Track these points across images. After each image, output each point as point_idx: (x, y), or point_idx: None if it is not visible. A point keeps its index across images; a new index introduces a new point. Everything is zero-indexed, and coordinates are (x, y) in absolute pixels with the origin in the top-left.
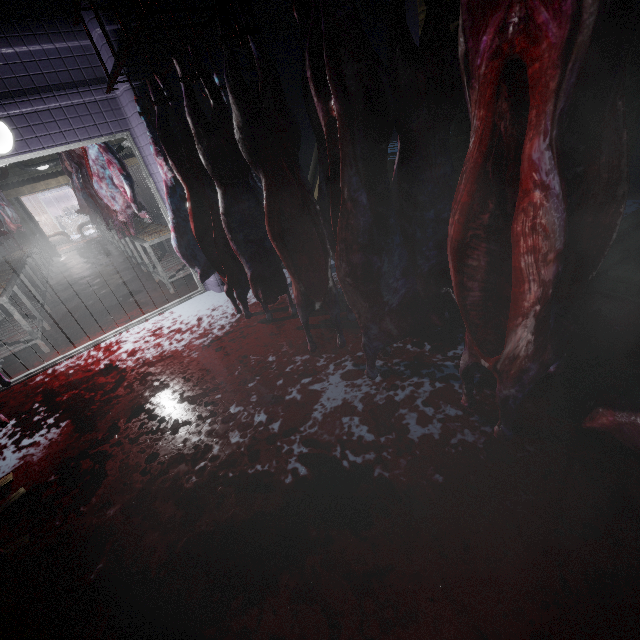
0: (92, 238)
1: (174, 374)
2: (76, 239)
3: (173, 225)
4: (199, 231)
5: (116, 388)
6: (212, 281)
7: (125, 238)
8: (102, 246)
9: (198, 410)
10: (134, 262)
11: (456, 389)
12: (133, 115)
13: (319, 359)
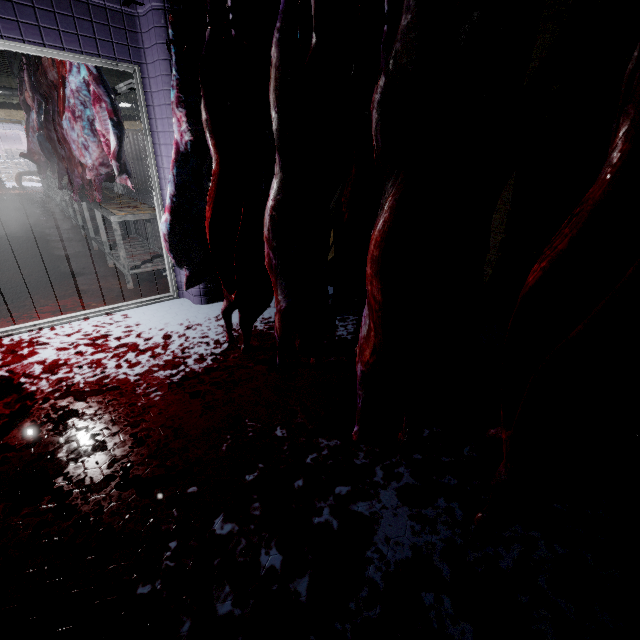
0: (32, 191)
1: (117, 424)
2: (10, 187)
3: (170, 204)
4: (213, 223)
5: (8, 429)
6: (193, 288)
7: (81, 202)
8: (43, 204)
9: (154, 514)
10: (83, 234)
11: (592, 566)
12: (153, 46)
13: (356, 451)
